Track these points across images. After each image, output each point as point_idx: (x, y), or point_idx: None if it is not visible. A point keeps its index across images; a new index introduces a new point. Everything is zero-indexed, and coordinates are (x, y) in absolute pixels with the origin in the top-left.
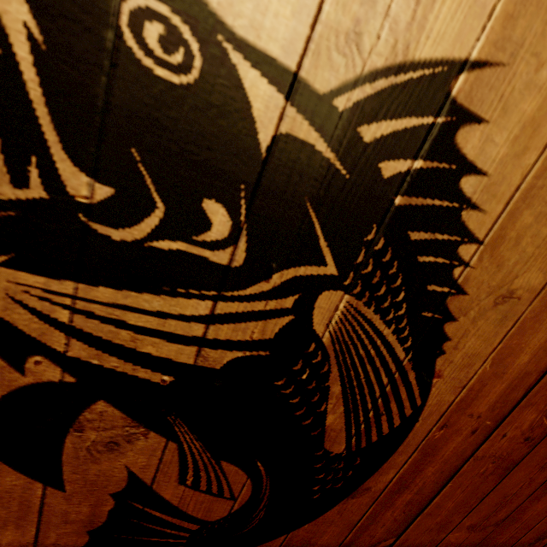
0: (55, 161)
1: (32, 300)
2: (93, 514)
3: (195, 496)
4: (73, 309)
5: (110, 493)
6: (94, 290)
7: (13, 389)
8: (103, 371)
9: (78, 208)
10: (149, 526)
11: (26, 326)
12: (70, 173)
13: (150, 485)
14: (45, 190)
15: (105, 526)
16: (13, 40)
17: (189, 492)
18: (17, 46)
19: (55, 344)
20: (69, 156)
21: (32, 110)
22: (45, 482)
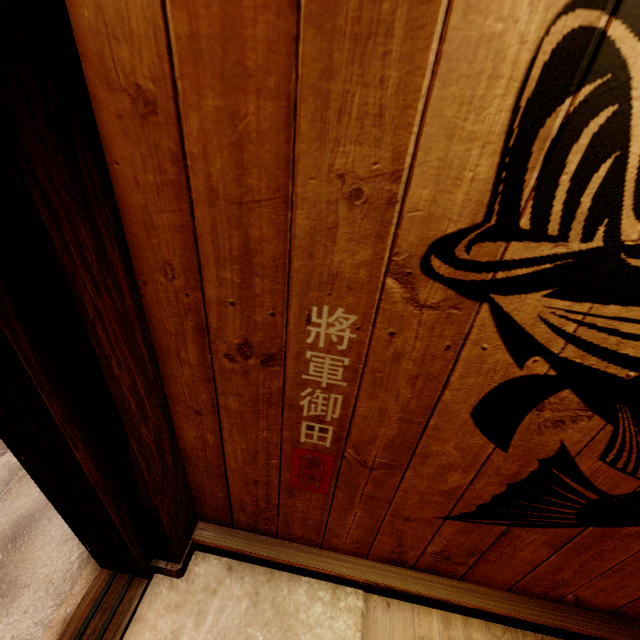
0: (621, 219)
1: (553, 318)
2: (518, 472)
3: (607, 471)
4: (580, 323)
5: (538, 459)
6: (604, 308)
7: (509, 379)
8: (580, 367)
9: (622, 250)
10: (555, 488)
11: (539, 336)
12: (629, 226)
13: (573, 457)
14: (603, 241)
15: (521, 483)
16: (631, 143)
17: (603, 468)
18: (633, 146)
19: (554, 348)
20: (634, 213)
21: (621, 187)
22: (497, 444)
